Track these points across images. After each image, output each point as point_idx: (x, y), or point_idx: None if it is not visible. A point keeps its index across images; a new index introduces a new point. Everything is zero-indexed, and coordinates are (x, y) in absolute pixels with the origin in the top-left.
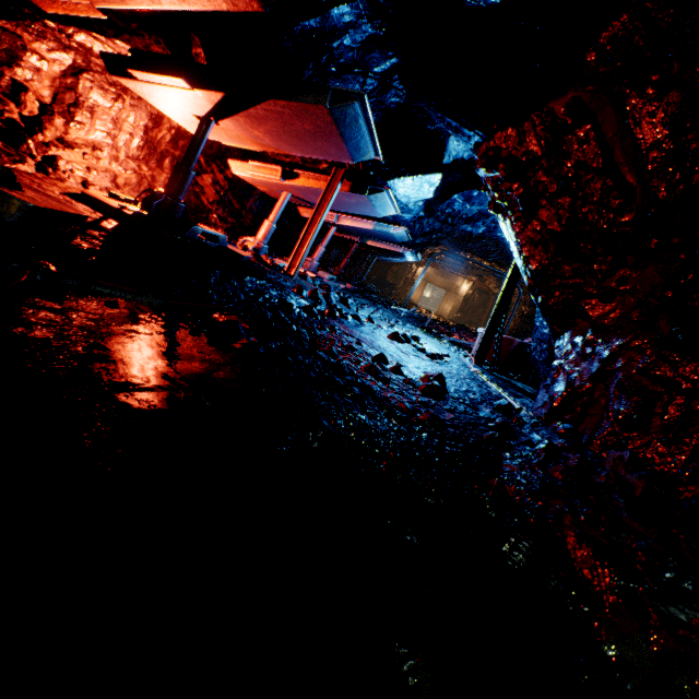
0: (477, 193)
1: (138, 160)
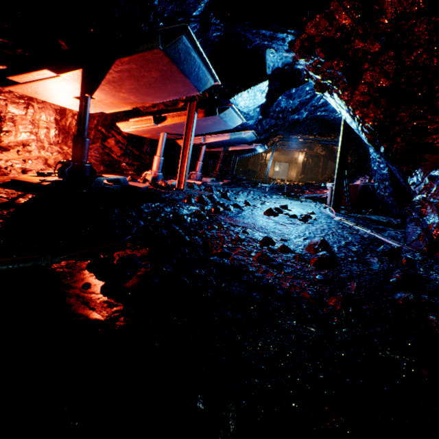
0: (295, 90)
1: (58, 143)
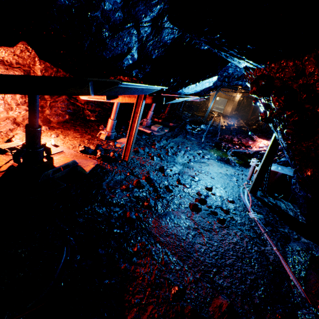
0: None
1: (25, 103)
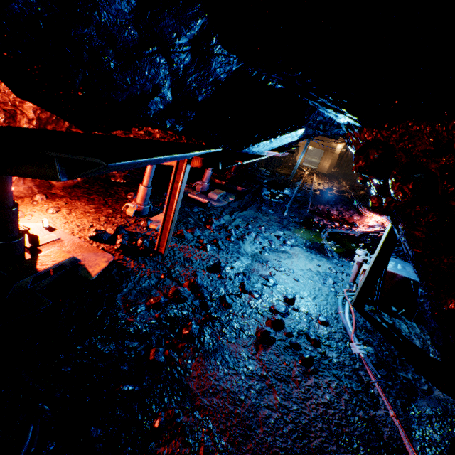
0: None
1: None
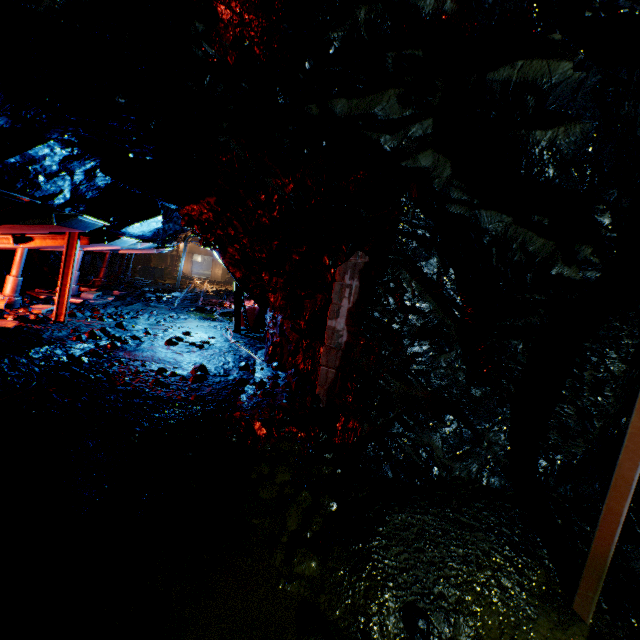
0: None
1: None
